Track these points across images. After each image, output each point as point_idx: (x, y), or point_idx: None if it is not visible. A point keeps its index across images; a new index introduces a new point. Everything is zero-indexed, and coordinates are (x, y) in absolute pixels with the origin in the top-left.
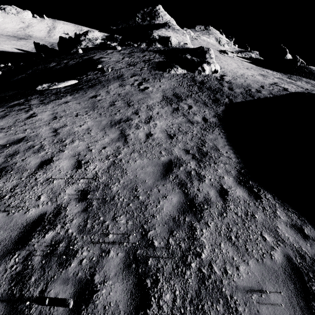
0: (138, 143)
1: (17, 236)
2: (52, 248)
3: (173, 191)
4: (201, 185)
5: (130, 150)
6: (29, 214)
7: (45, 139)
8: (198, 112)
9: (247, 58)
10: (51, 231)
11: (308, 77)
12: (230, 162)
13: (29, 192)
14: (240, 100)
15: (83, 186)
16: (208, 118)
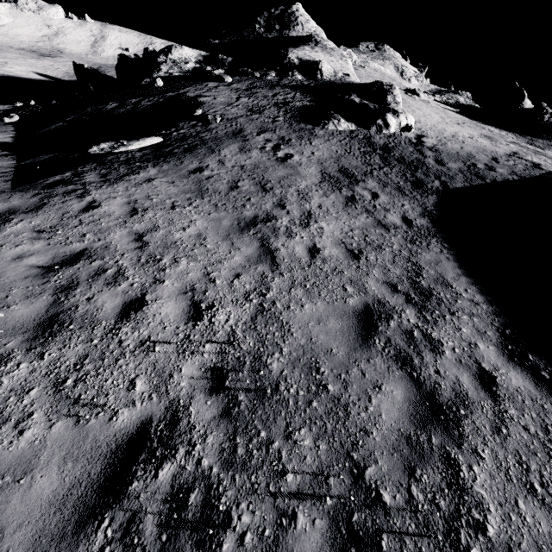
0: (297, 267)
1: (103, 475)
2: (177, 505)
3: (391, 374)
4: (439, 361)
5: (286, 283)
6: (118, 423)
7: (124, 254)
8: (392, 207)
9: (451, 104)
10: (168, 462)
11: None
12: (478, 312)
13: (112, 372)
14: (462, 185)
15: (214, 358)
16: (413, 219)
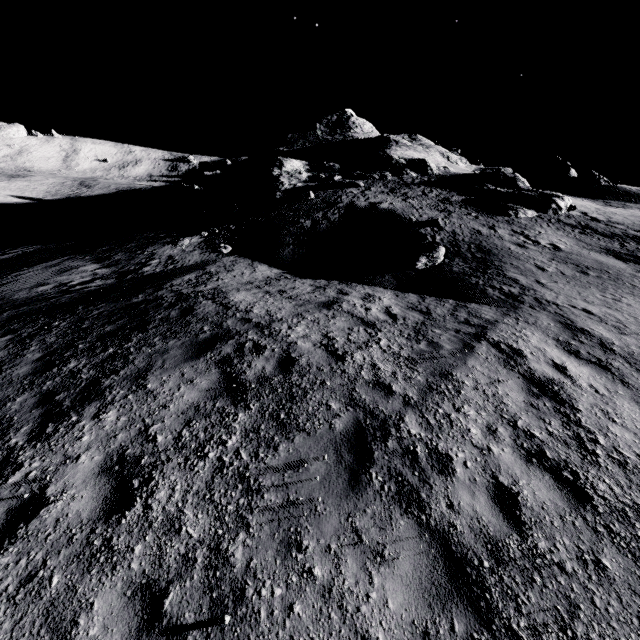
0: None
1: None
2: None
3: None
4: None
5: None
6: None
7: None
8: None
9: None
10: None
11: (632, 201)
12: None
13: None
14: None
15: None
16: None
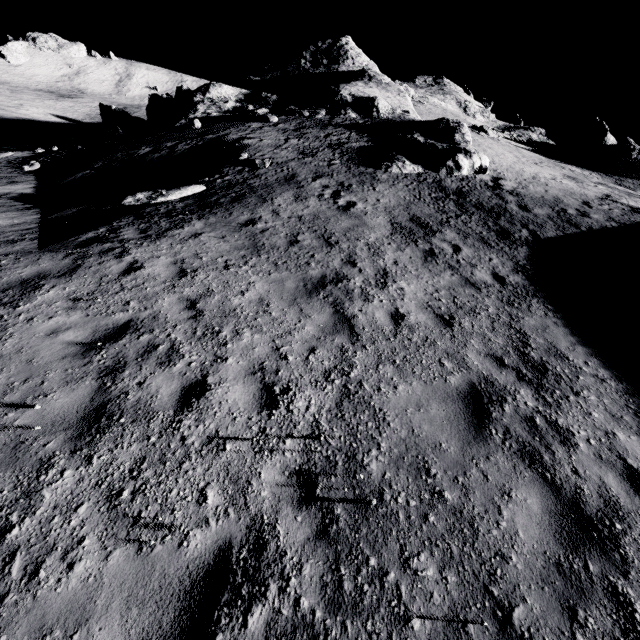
0: (381, 338)
1: (178, 624)
2: None
3: (519, 475)
4: (574, 457)
5: (371, 358)
6: (190, 550)
7: (176, 326)
8: (478, 262)
9: (522, 141)
10: (257, 603)
11: None
12: (607, 391)
13: (177, 479)
14: (554, 234)
15: (298, 458)
16: (505, 276)
